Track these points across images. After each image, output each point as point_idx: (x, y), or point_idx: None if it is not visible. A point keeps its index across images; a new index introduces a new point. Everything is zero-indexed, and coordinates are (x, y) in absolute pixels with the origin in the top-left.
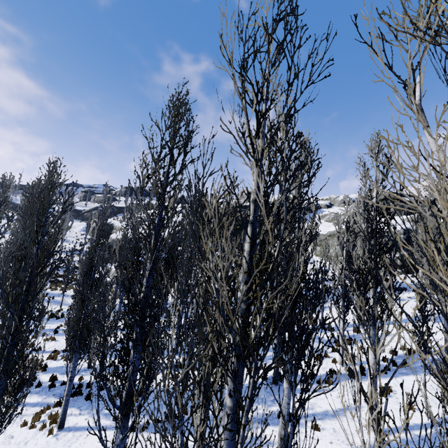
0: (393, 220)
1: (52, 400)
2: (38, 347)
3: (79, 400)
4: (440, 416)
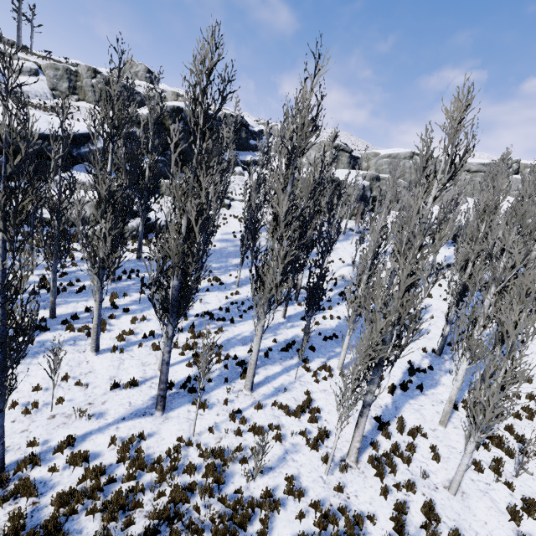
0: (353, 175)
1: (289, 362)
2: (150, 332)
3: (308, 354)
4: None
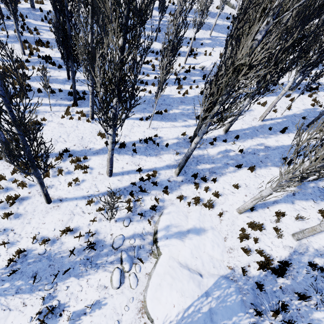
0: None
1: (64, 102)
2: None
3: (86, 103)
4: (285, 115)
